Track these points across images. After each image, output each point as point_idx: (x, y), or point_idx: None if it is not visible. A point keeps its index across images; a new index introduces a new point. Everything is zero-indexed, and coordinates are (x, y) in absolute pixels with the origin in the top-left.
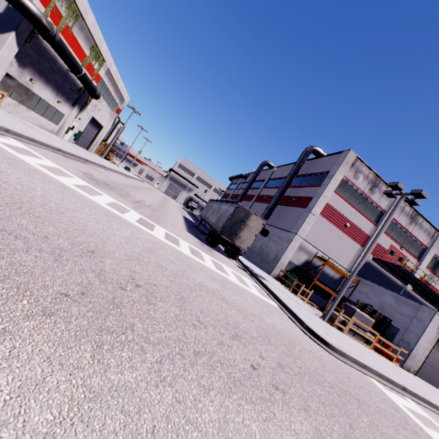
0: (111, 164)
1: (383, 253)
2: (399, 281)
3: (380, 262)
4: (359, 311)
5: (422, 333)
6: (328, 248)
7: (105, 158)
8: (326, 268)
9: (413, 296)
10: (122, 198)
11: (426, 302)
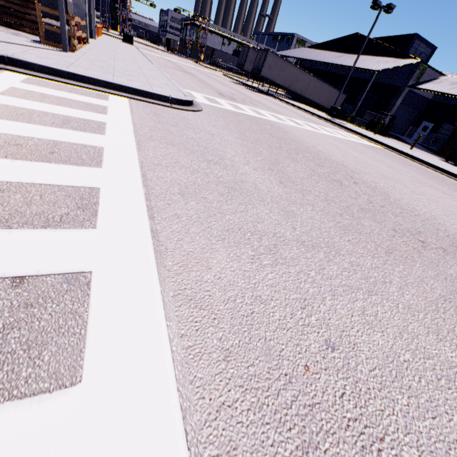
0: None
1: None
2: None
3: None
4: None
5: None
6: None
7: None
8: None
9: None
10: None
11: None
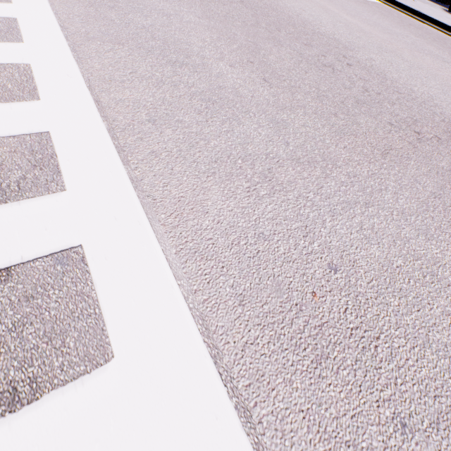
0: None
1: None
2: None
3: None
4: None
5: None
6: None
7: None
8: None
9: None
10: None
11: None
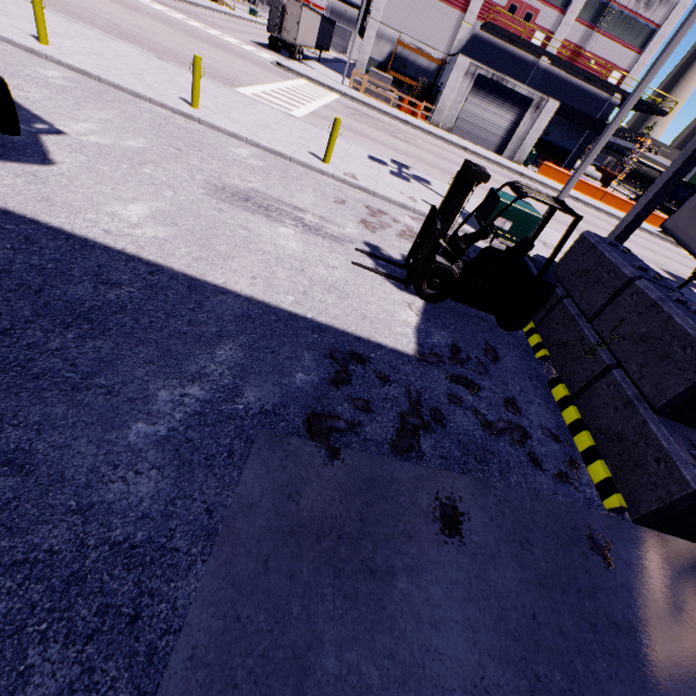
0: (215, 6)
1: (498, 15)
2: (529, 55)
3: (492, 30)
4: (374, 70)
5: (446, 83)
6: (416, 28)
7: (213, 1)
8: (418, 58)
9: (556, 76)
10: (182, 14)
11: (579, 81)
